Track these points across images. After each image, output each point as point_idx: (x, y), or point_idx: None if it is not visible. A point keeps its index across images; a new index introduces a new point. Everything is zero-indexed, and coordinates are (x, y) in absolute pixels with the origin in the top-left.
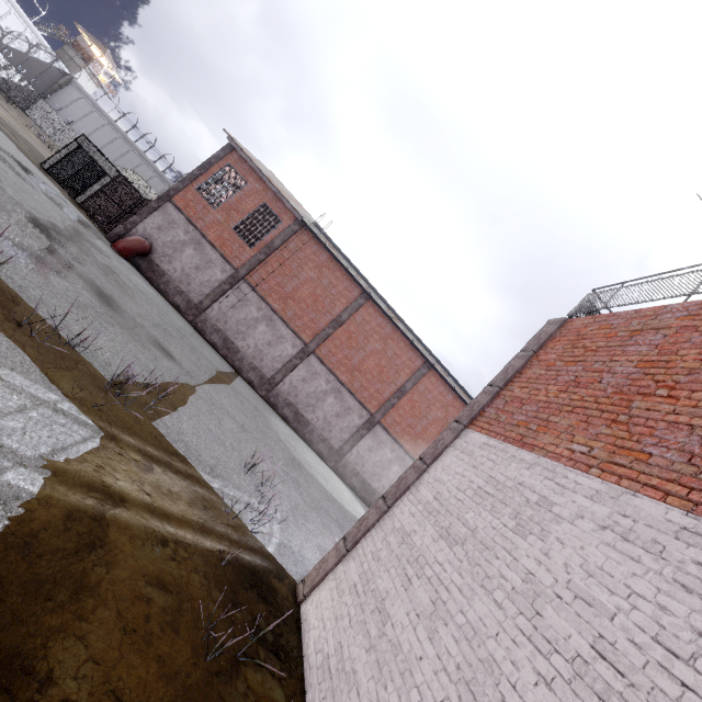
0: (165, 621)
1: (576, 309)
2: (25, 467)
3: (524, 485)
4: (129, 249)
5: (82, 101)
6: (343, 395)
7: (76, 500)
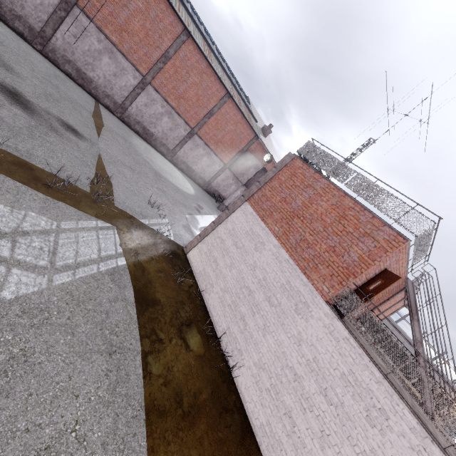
0: (166, 279)
1: (301, 150)
2: (118, 258)
3: (260, 236)
4: None
5: None
6: (174, 116)
7: (131, 259)
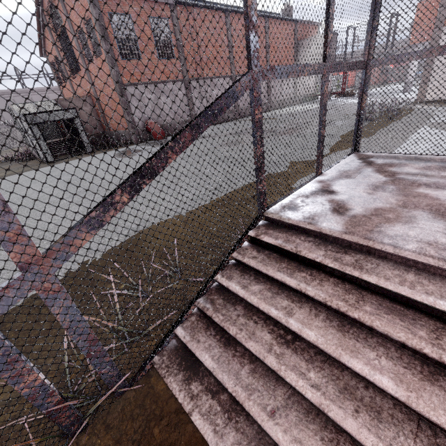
0: None
1: None
2: None
3: None
4: (163, 131)
5: None
6: None
7: None
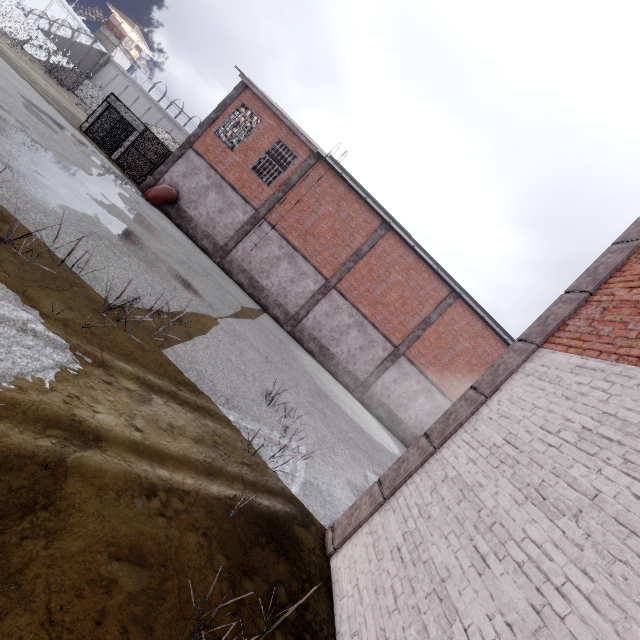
0: (130, 616)
1: None
2: None
3: None
4: (158, 197)
5: (120, 77)
6: (366, 328)
7: (21, 441)
